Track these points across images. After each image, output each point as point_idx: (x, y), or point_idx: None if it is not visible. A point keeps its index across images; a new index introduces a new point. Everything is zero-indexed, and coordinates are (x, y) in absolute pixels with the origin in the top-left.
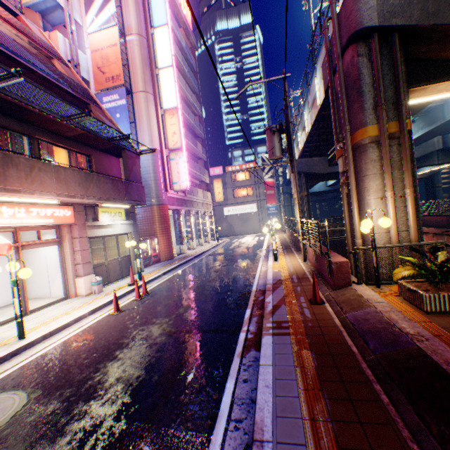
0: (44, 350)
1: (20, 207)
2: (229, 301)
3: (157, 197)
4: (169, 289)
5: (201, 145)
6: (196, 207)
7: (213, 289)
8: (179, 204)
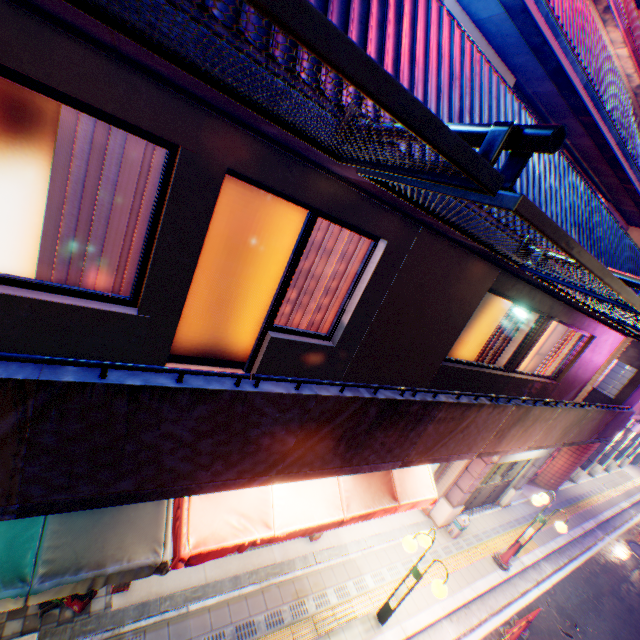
0: None
1: None
2: None
3: None
4: None
5: None
6: None
7: None
8: (638, 411)
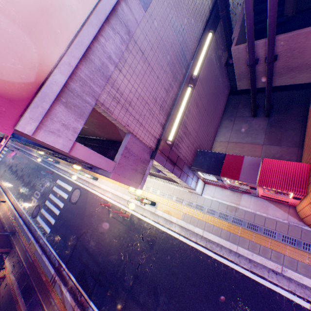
0: (93, 191)
1: None
2: (87, 274)
3: None
4: (128, 233)
5: None
6: None
7: (108, 271)
8: None
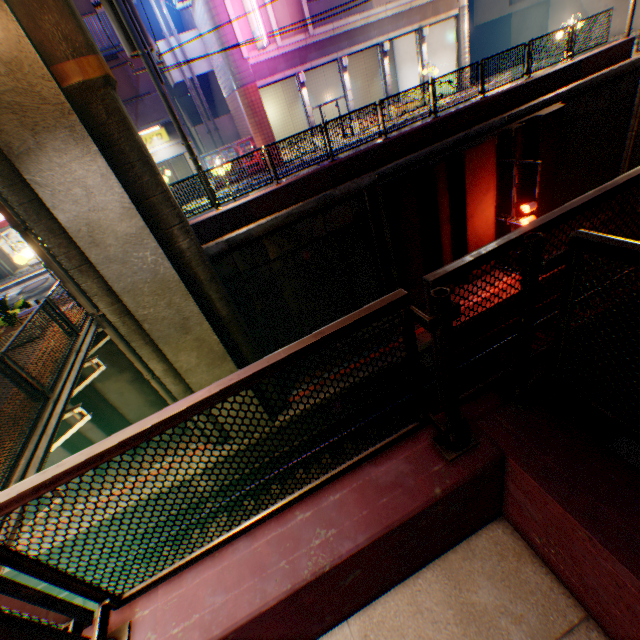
0: None
1: None
2: None
3: (234, 76)
4: None
5: None
6: (367, 39)
7: None
8: (295, 65)
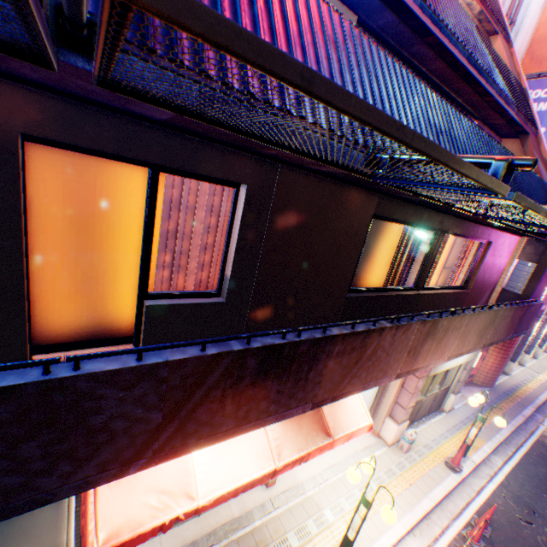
0: None
1: None
2: None
3: None
4: None
5: None
6: None
7: None
8: None
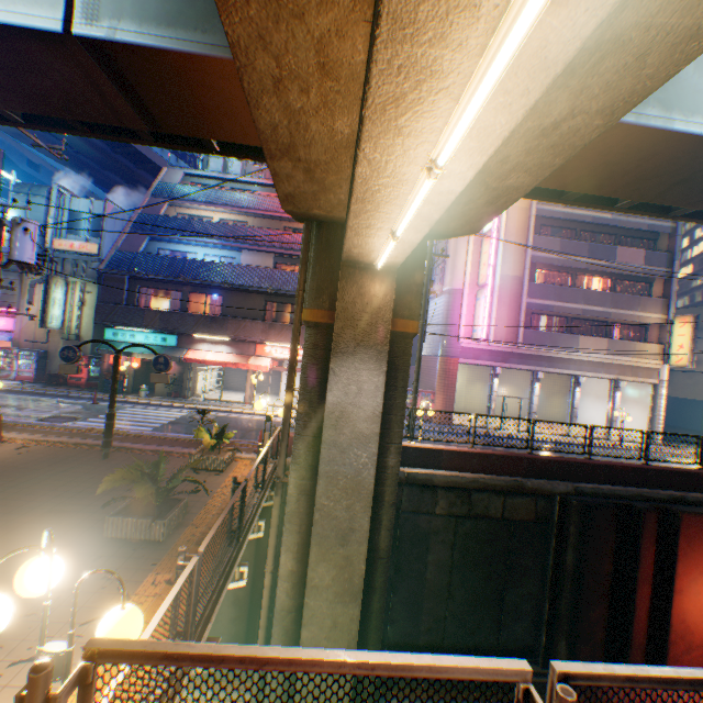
0: (246, 417)
1: (286, 348)
2: None
3: (443, 346)
4: None
5: (644, 249)
6: (565, 367)
7: None
8: (495, 359)
